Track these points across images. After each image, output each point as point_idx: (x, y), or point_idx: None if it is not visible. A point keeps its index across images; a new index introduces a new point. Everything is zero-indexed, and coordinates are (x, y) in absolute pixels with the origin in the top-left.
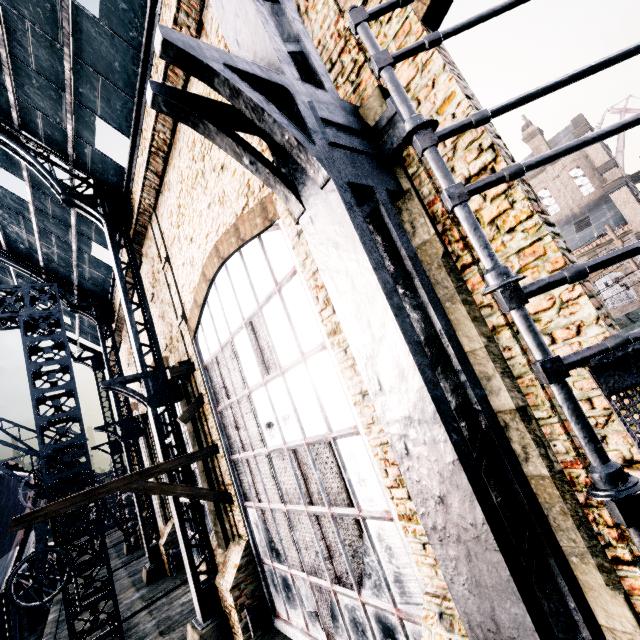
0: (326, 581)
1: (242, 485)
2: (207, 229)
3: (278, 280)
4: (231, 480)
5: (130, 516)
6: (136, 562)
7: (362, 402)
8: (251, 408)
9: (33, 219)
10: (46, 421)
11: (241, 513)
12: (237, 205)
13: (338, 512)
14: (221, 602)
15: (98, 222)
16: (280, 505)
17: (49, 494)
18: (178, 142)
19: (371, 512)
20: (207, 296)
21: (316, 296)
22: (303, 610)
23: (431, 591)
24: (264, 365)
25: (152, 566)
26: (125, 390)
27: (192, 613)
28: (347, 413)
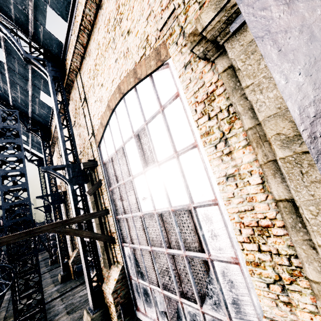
0: (175, 295)
1: (121, 233)
2: (113, 76)
3: (162, 103)
4: (115, 230)
5: (53, 245)
6: (55, 270)
7: (225, 182)
8: (132, 188)
9: (6, 74)
10: (7, 189)
11: (120, 249)
12: (137, 56)
13: (191, 255)
14: (104, 299)
15: (45, 75)
16: (147, 247)
17: (6, 231)
18: (98, 22)
19: (219, 257)
20: (109, 120)
21: (194, 109)
22: (156, 309)
23: (269, 316)
24: (145, 161)
25: (64, 273)
26: (55, 173)
27: (86, 302)
28: (208, 191)
